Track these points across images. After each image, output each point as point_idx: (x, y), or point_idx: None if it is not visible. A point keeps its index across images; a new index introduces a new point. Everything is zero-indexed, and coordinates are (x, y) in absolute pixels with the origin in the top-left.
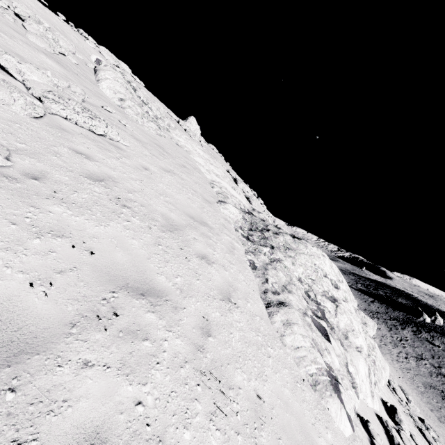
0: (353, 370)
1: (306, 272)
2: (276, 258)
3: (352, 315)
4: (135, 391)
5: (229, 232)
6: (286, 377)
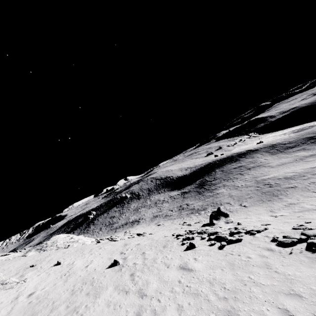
0: (85, 241)
1: (63, 240)
2: (56, 245)
3: (77, 236)
4: (74, 251)
5: (43, 253)
6: (80, 246)
